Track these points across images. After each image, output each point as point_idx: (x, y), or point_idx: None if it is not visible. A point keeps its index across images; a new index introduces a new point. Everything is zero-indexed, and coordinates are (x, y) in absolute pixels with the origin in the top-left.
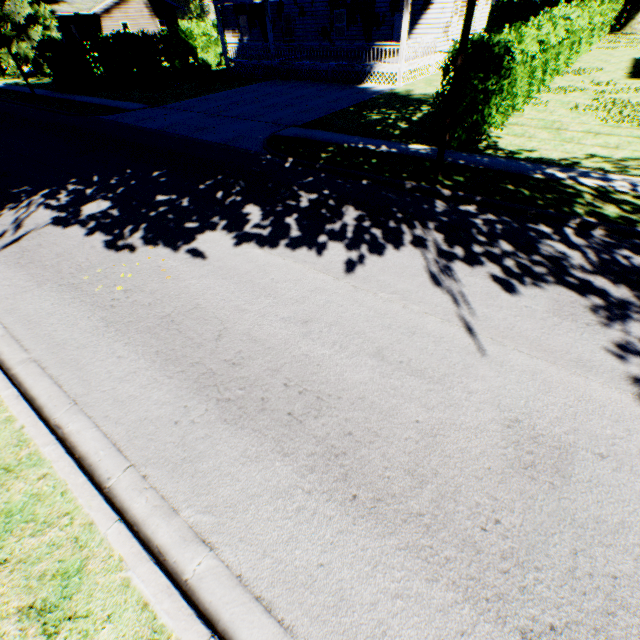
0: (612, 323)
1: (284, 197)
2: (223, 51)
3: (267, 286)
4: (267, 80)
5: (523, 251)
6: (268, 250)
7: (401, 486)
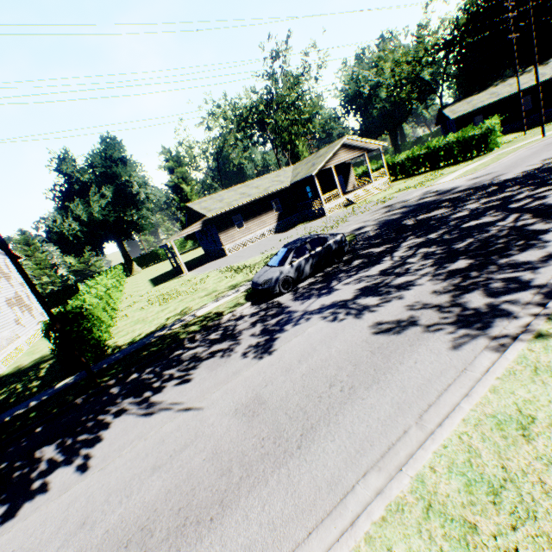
0: (231, 354)
1: None
2: None
3: None
4: None
5: (178, 366)
6: None
7: (225, 483)
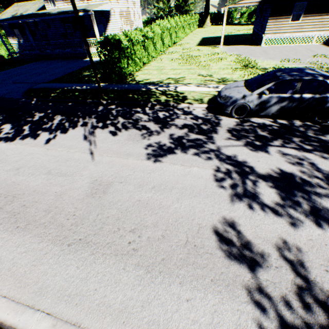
0: (146, 138)
1: (26, 117)
2: (6, 48)
3: (3, 158)
4: (37, 61)
5: (126, 119)
6: (9, 143)
7: (40, 216)
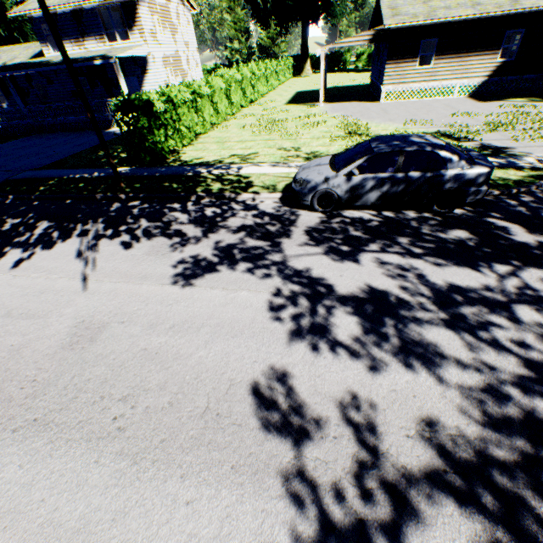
0: (178, 250)
1: None
2: None
3: None
4: (29, 135)
5: (153, 222)
6: None
7: None
